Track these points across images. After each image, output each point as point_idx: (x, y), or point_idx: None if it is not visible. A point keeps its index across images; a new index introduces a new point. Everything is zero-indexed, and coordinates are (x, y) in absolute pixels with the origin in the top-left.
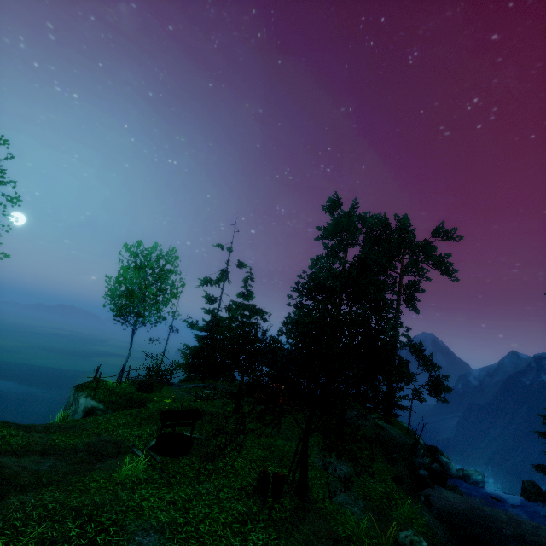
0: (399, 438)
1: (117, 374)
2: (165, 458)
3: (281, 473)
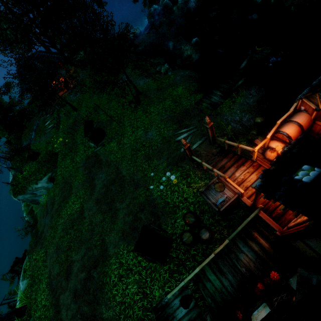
0: None
1: (12, 174)
2: (104, 139)
3: (136, 95)
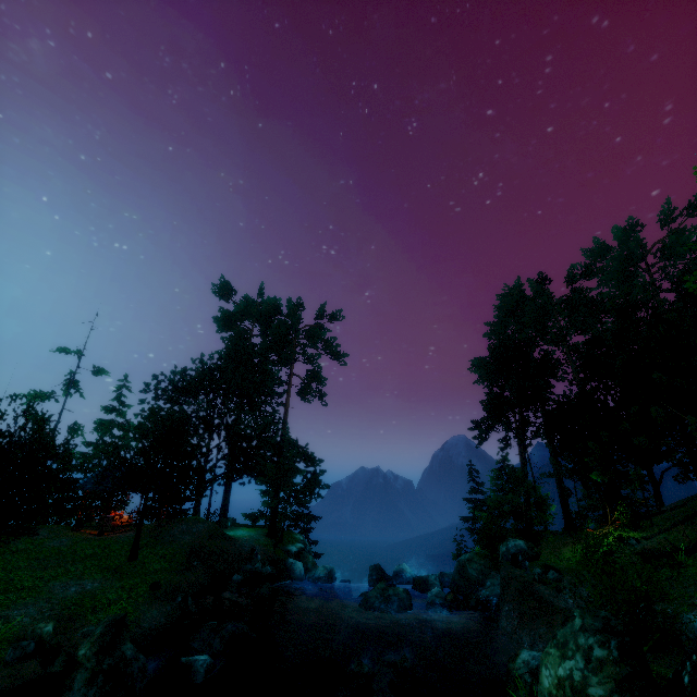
0: (249, 548)
1: None
2: None
3: None
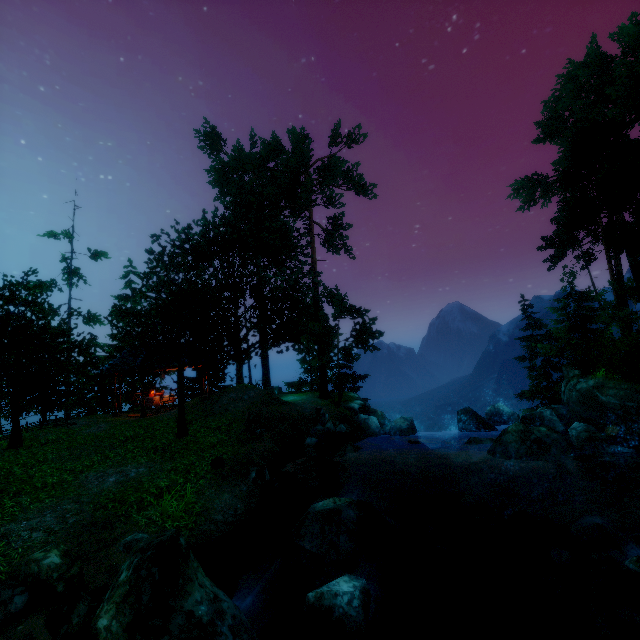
0: (310, 409)
1: None
2: None
3: None
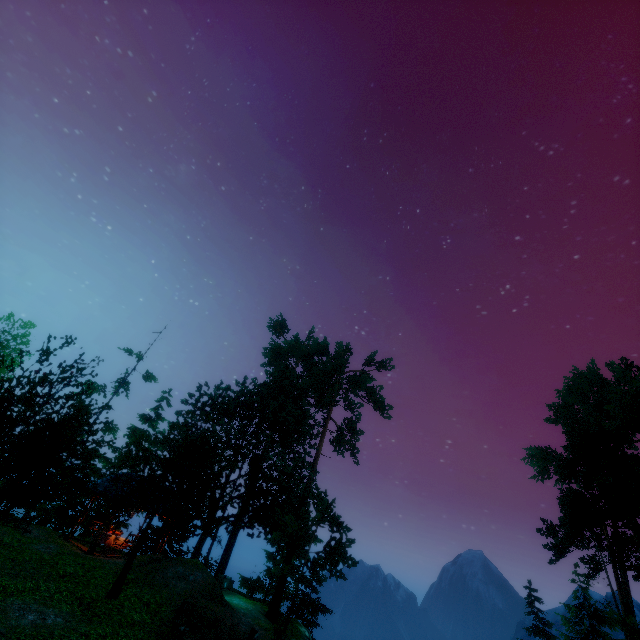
0: (246, 626)
1: None
2: None
3: None
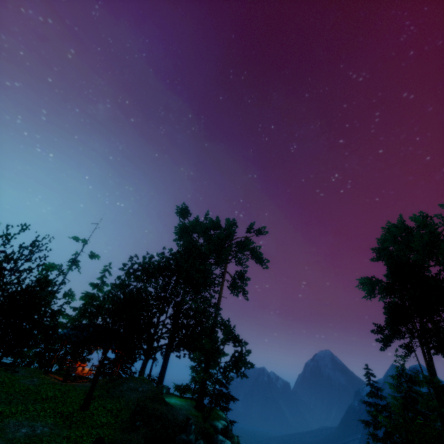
0: (183, 416)
1: None
2: None
3: None
